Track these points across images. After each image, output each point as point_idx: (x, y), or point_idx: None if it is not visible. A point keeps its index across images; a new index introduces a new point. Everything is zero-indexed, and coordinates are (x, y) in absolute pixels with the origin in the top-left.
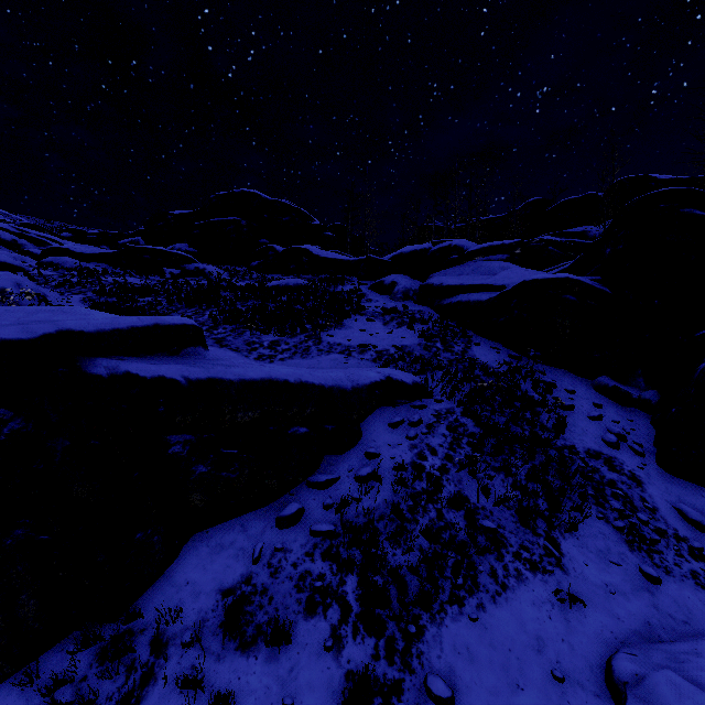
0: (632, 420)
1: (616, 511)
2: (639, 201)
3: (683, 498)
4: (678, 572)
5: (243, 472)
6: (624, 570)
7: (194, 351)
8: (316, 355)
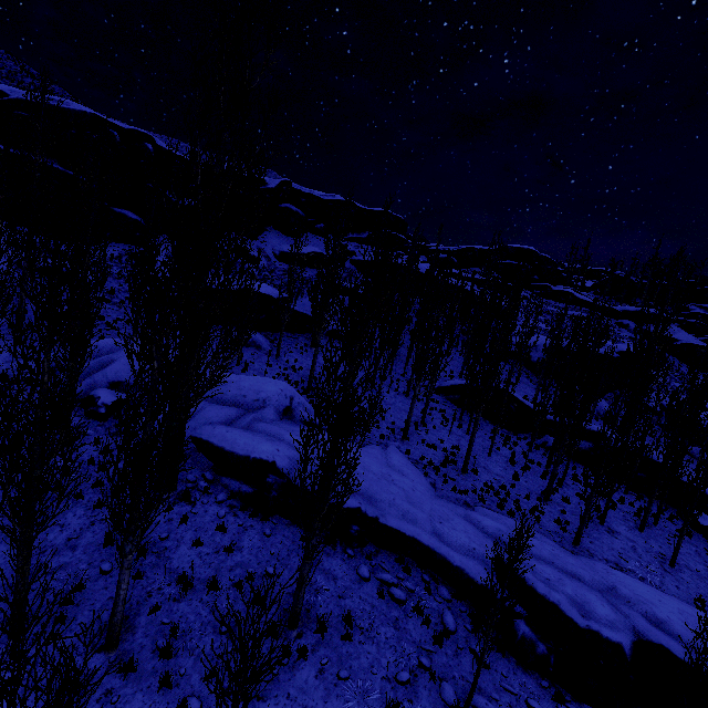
0: None
1: None
2: None
3: None
4: None
5: None
6: None
7: None
8: None
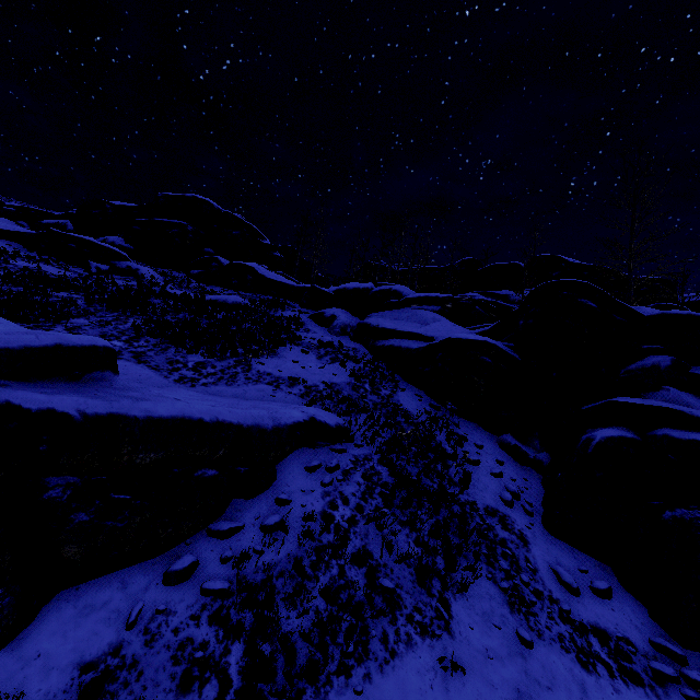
0: (527, 479)
1: (503, 571)
2: (548, 285)
3: (560, 559)
4: (548, 635)
5: (134, 520)
6: (503, 633)
7: (100, 376)
8: (243, 383)
